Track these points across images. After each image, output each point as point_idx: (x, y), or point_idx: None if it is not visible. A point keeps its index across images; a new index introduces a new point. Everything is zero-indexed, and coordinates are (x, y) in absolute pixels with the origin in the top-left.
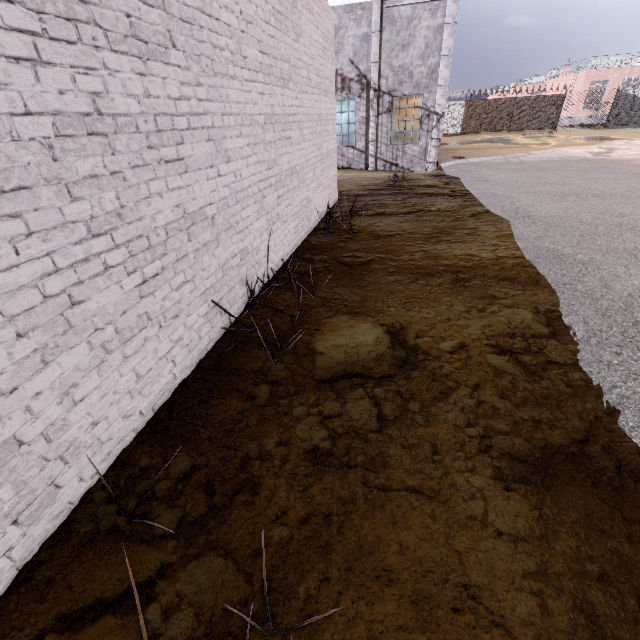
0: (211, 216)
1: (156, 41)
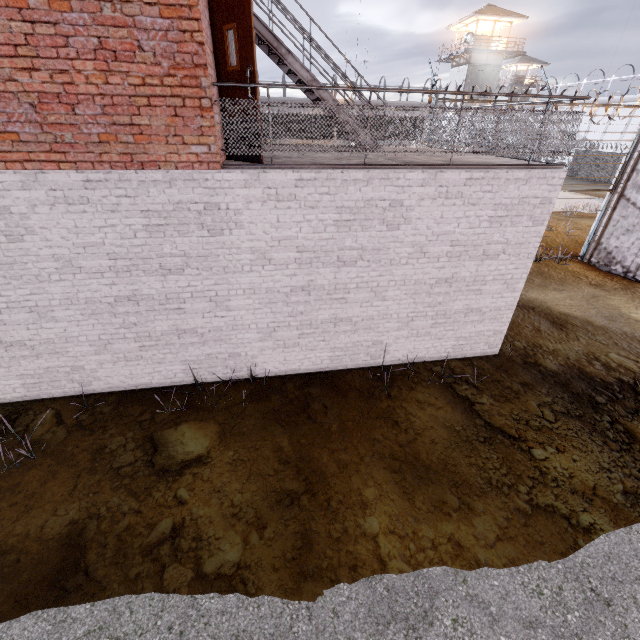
0: (202, 332)
1: (176, 268)
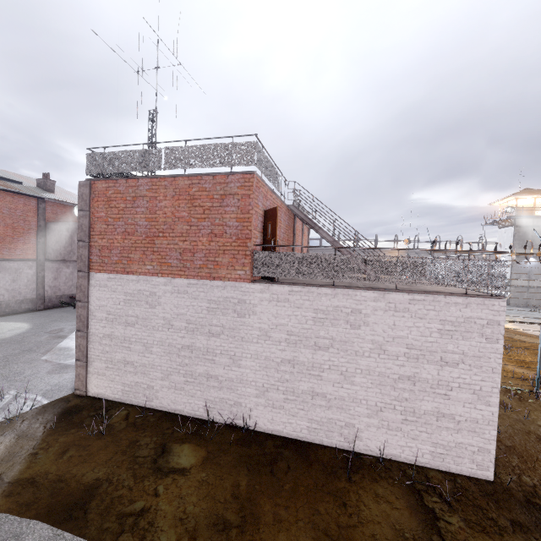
0: (221, 380)
1: (216, 333)
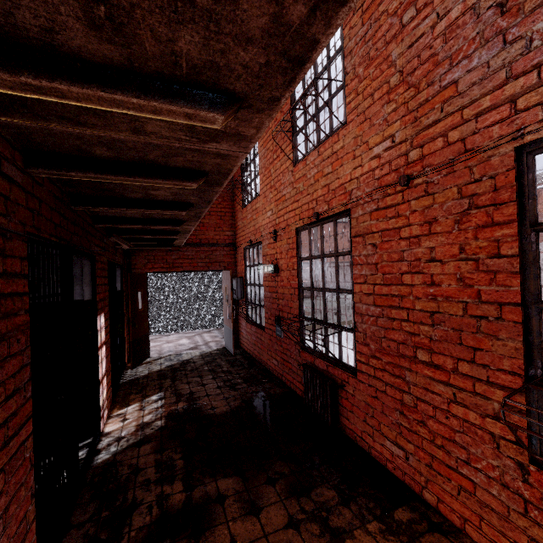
0: None
1: None
